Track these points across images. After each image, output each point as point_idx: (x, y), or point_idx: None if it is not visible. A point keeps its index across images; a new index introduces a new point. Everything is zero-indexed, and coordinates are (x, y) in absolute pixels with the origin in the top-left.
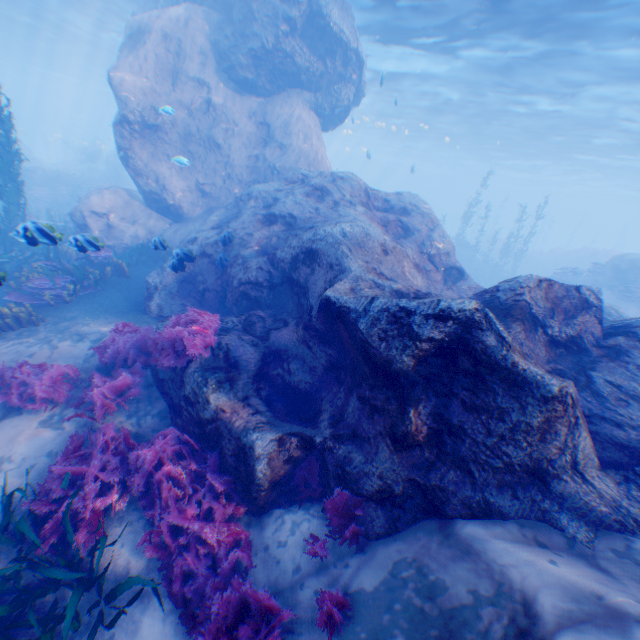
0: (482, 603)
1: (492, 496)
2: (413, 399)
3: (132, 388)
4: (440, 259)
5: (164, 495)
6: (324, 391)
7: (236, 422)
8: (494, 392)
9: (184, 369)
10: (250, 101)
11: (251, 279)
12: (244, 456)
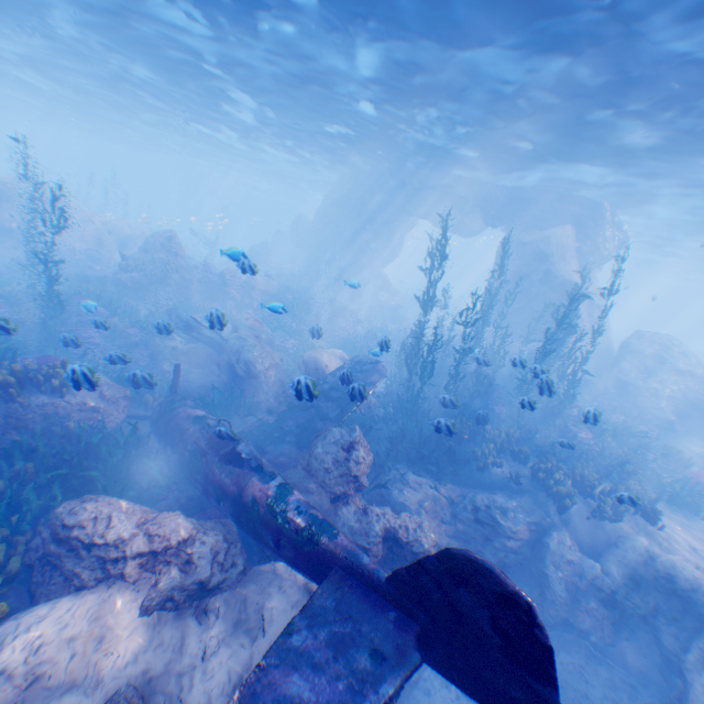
0: None
1: None
2: None
3: None
4: None
5: None
6: None
7: None
8: None
9: None
10: None
11: None
12: None
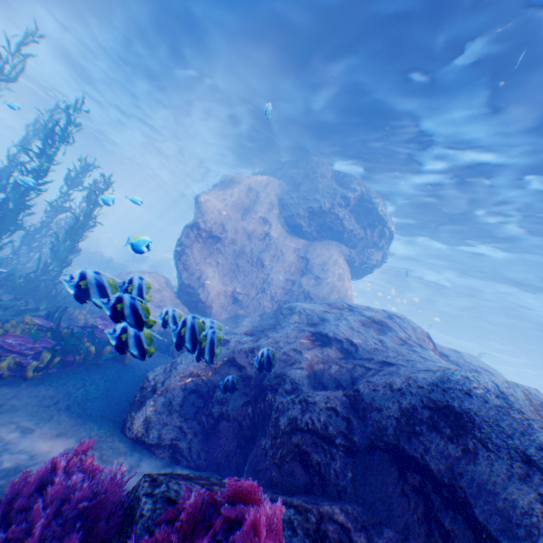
0: None
1: None
2: None
3: None
4: None
5: None
6: None
7: None
8: None
9: None
10: (297, 240)
11: (316, 424)
12: None
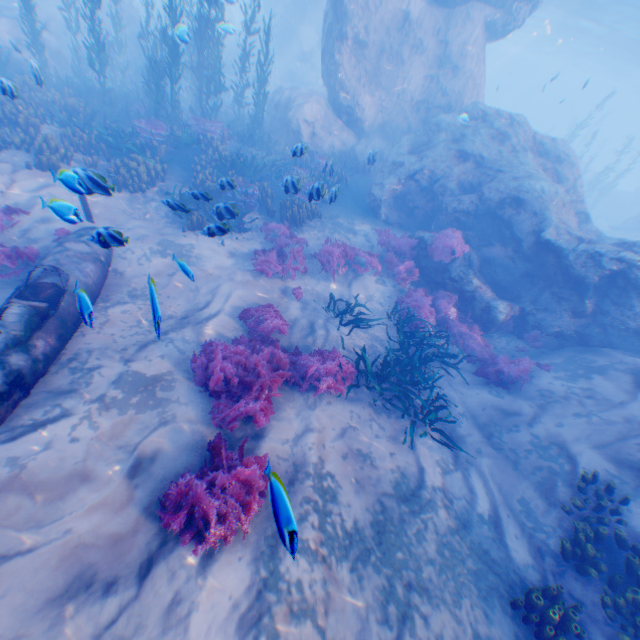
0: (612, 364)
1: (612, 339)
2: (586, 297)
3: (410, 270)
4: (574, 205)
5: (452, 322)
6: (518, 287)
7: (487, 295)
8: (629, 299)
9: (448, 264)
10: (437, 16)
11: (463, 209)
12: (487, 311)
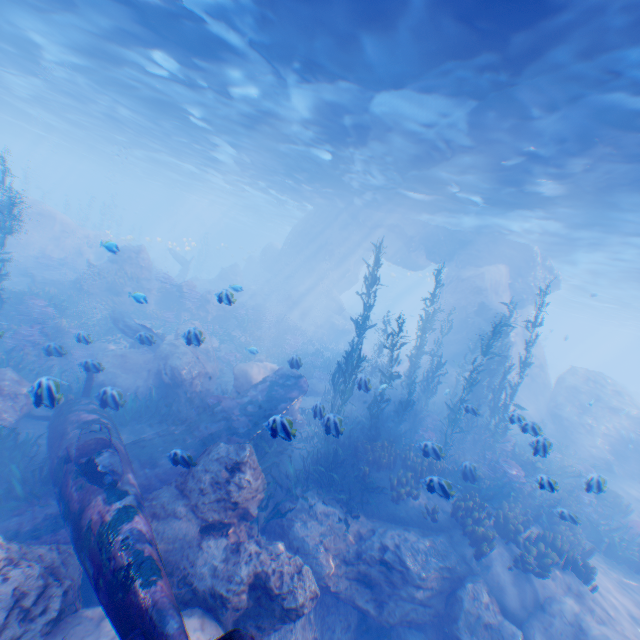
0: None
1: None
2: None
3: None
4: None
5: None
6: None
7: None
8: None
9: None
10: (518, 315)
11: None
12: None
